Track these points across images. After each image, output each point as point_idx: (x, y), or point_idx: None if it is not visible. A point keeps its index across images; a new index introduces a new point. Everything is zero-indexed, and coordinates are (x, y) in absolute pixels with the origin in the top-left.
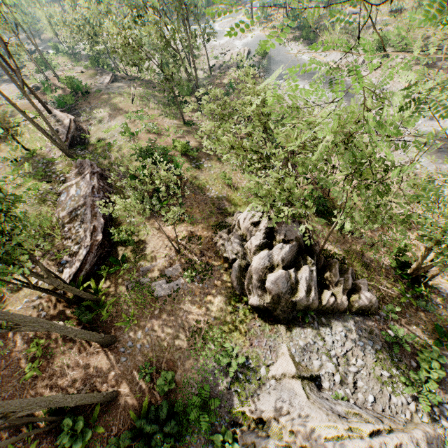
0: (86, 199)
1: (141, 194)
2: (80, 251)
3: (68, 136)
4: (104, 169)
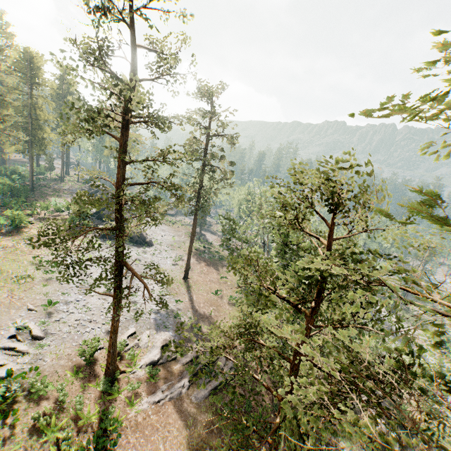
0: None
1: None
2: None
3: None
4: None
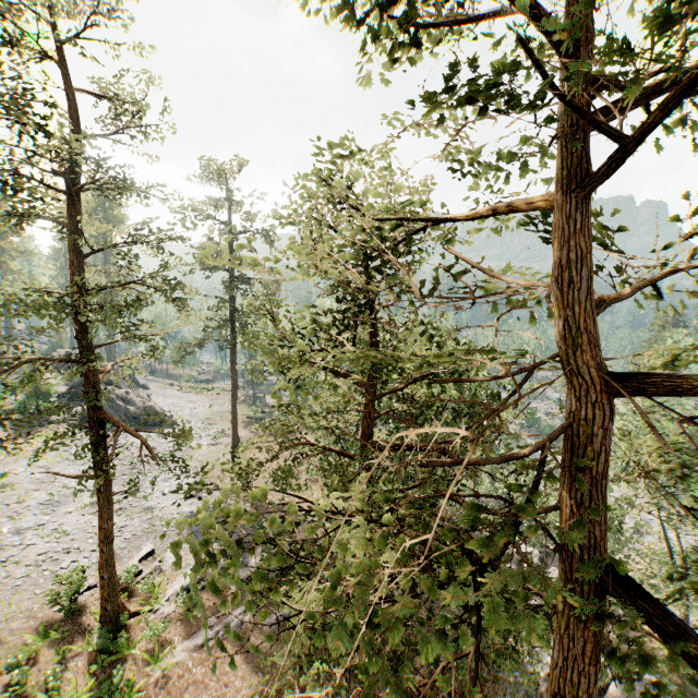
0: None
1: None
2: None
3: None
4: None
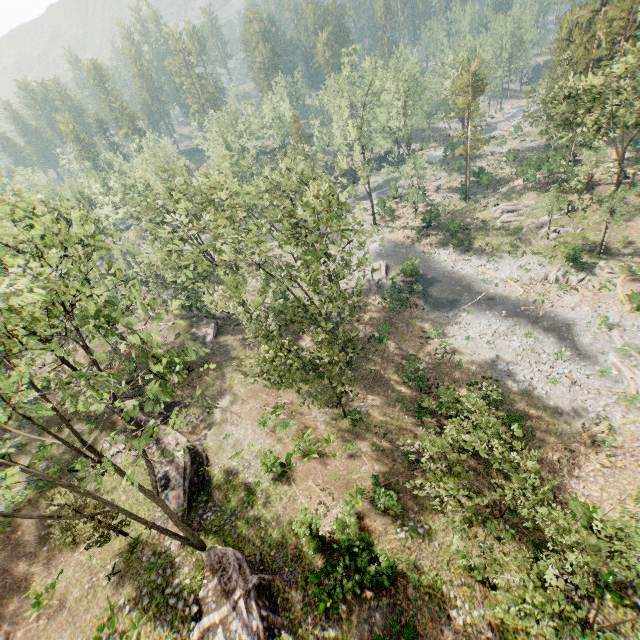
0: None
1: None
2: None
3: (185, 486)
4: (255, 558)
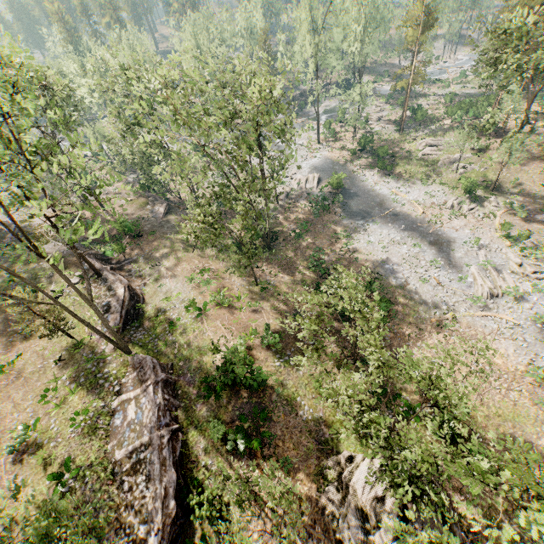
0: (151, 433)
1: (222, 427)
2: (148, 539)
3: (122, 313)
4: (167, 365)
